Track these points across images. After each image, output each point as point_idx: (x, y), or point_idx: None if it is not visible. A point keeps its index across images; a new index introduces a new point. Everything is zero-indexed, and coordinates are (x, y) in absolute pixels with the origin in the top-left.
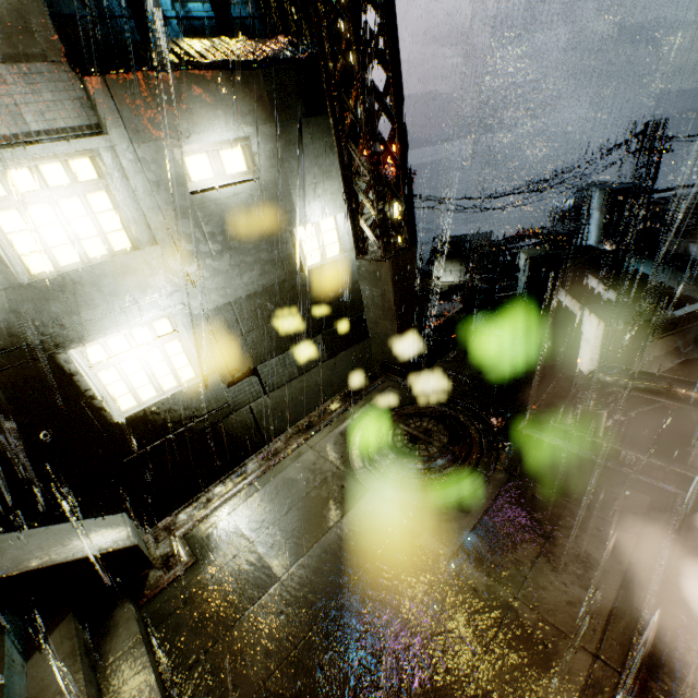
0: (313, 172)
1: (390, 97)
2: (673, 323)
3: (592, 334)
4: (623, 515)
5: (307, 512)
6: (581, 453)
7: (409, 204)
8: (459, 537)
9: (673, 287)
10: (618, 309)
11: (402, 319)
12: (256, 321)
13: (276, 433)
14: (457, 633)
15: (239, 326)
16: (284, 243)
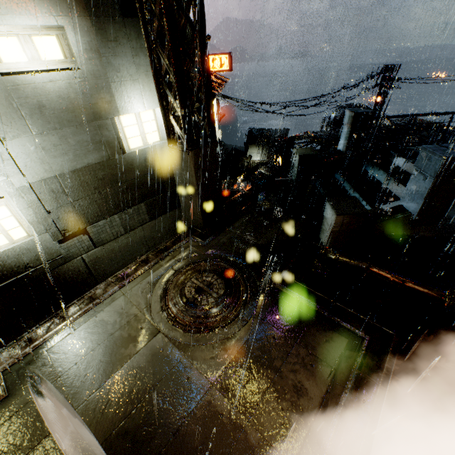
0: (131, 69)
1: (193, 10)
2: (380, 214)
3: (329, 218)
4: (329, 353)
5: (109, 350)
6: (310, 304)
7: (209, 107)
8: (218, 371)
9: (385, 185)
10: (348, 202)
11: (203, 196)
12: (83, 191)
13: (107, 275)
14: (201, 453)
15: (66, 196)
16: (106, 129)
